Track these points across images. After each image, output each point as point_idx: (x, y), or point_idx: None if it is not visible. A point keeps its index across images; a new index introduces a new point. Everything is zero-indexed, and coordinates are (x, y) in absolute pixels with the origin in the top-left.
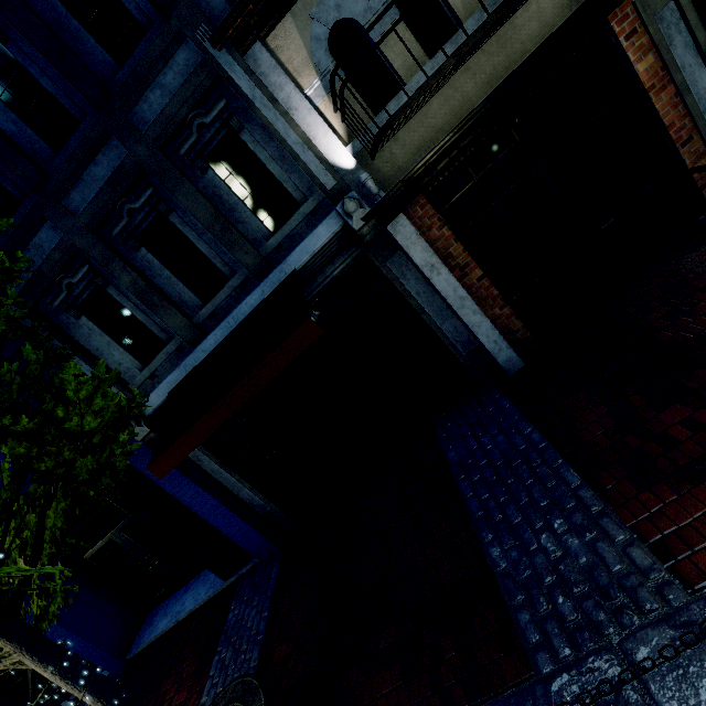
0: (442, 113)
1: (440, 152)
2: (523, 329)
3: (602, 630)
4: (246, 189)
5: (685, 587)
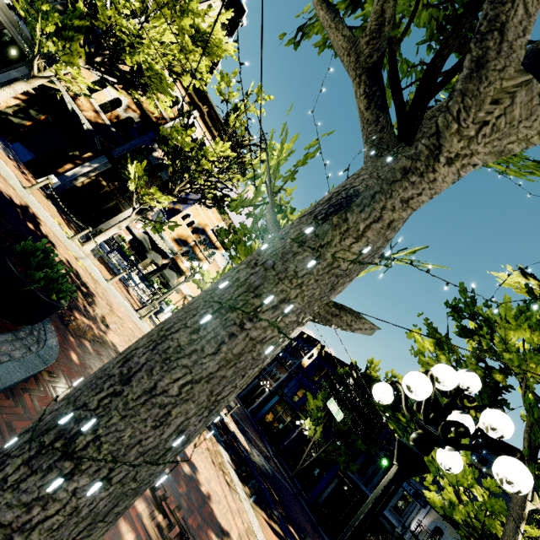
0: None
1: None
2: None
3: None
4: (401, 501)
5: None
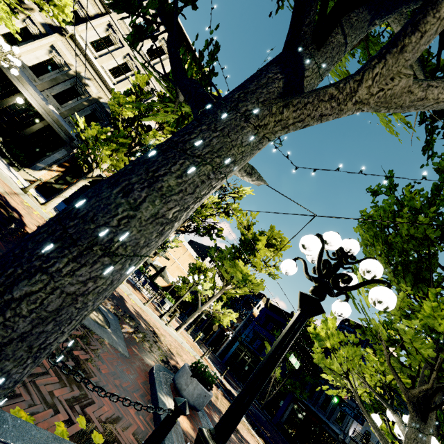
0: None
1: None
2: None
3: None
4: (340, 415)
5: None
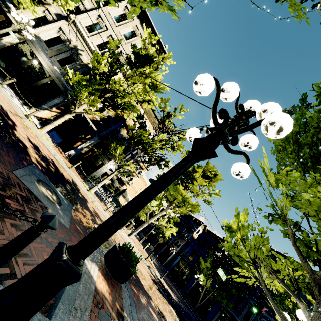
0: None
1: None
2: None
3: None
4: None
5: None
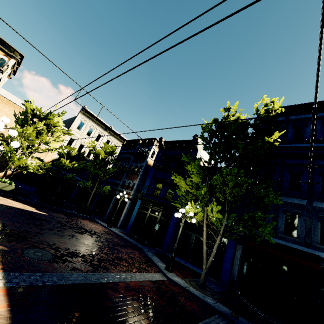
0: None
1: None
2: None
3: None
4: None
5: None
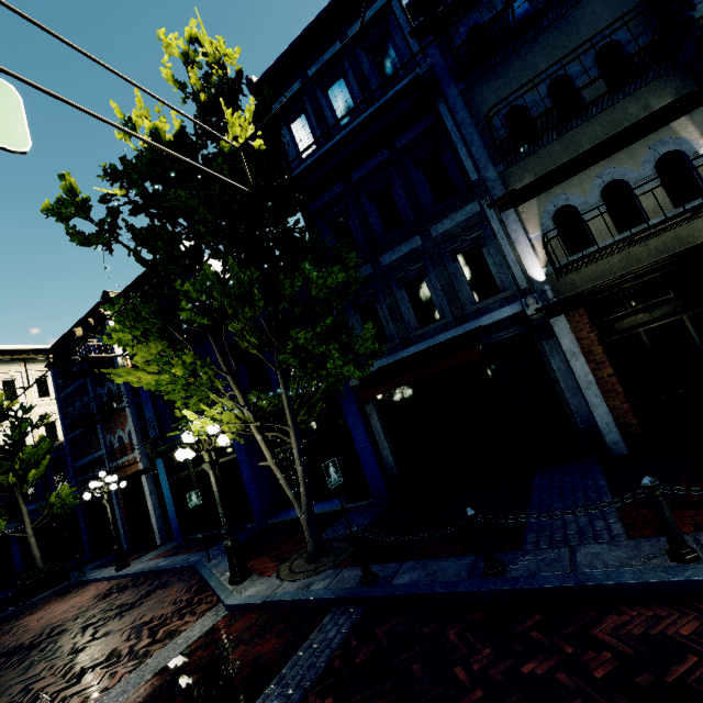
0: (618, 265)
1: (603, 287)
2: (637, 426)
3: (570, 542)
4: (472, 275)
5: (628, 539)
